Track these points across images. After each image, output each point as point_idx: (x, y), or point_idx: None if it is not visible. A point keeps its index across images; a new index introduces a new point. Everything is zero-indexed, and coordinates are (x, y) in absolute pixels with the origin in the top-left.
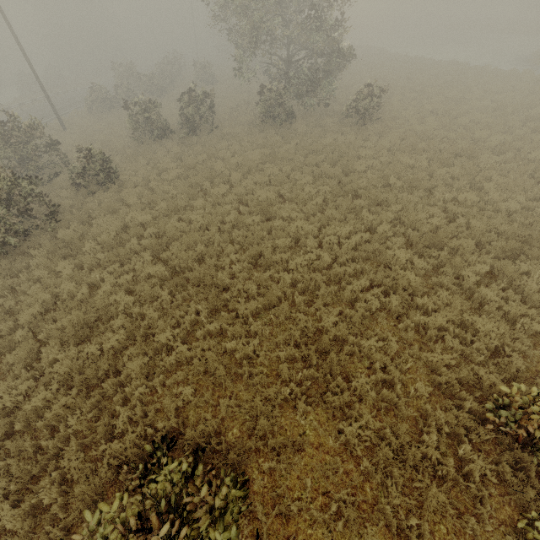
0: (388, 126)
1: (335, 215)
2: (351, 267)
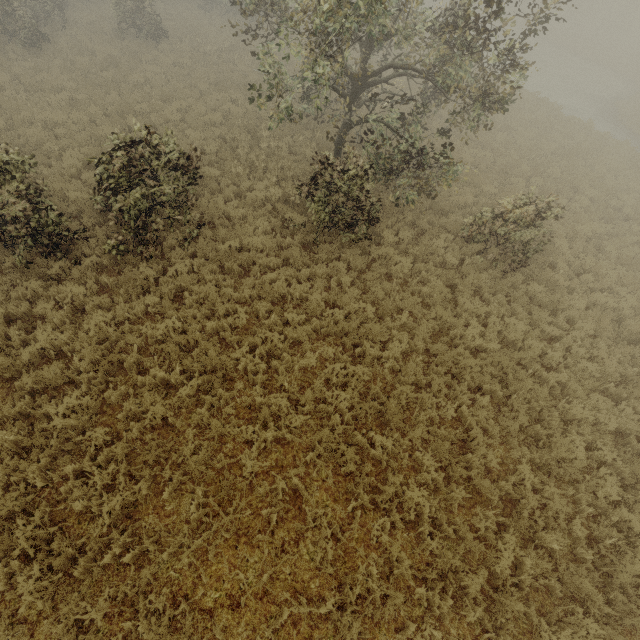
0: (553, 283)
1: None
2: None
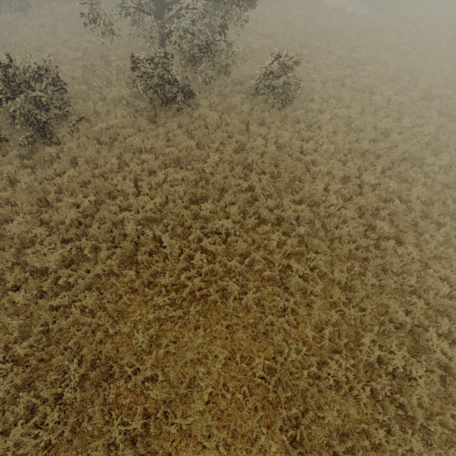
0: (310, 109)
1: (355, 314)
2: (452, 451)
